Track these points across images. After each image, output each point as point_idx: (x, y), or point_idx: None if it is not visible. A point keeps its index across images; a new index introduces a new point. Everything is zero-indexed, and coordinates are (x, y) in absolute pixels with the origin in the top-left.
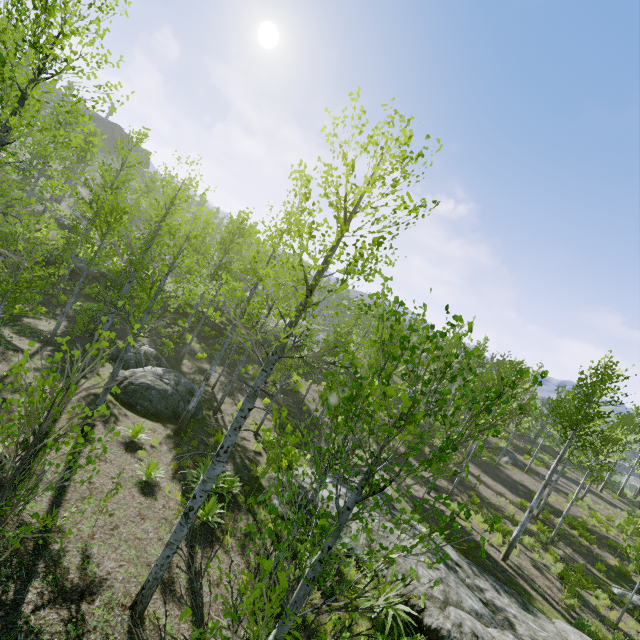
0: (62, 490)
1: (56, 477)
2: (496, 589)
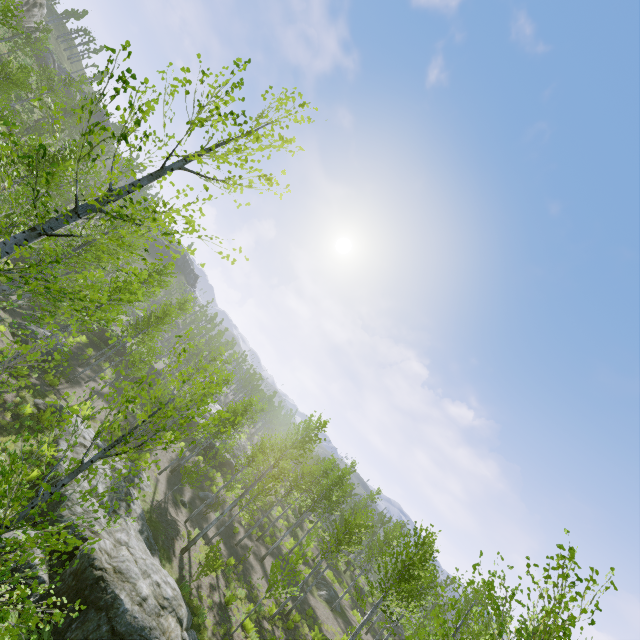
0: None
1: None
2: (142, 532)
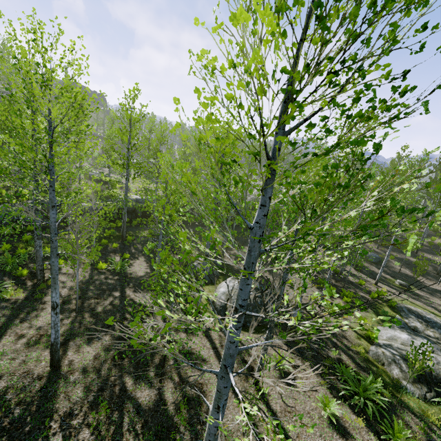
0: None
1: None
2: None
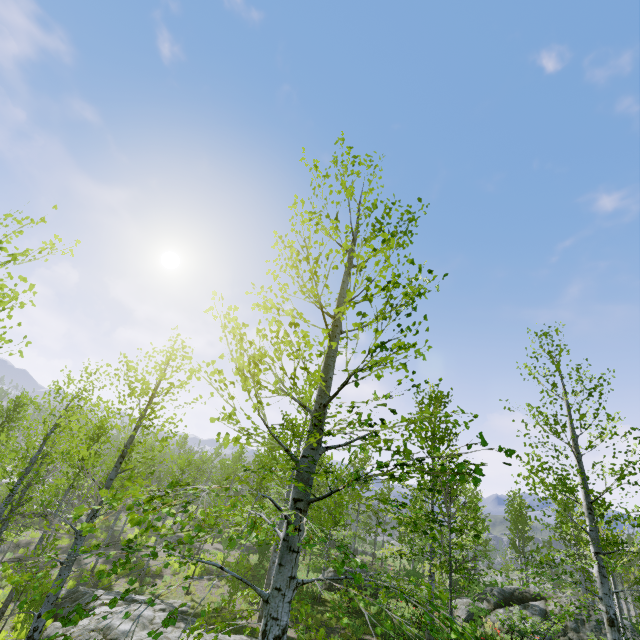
0: None
1: None
2: None
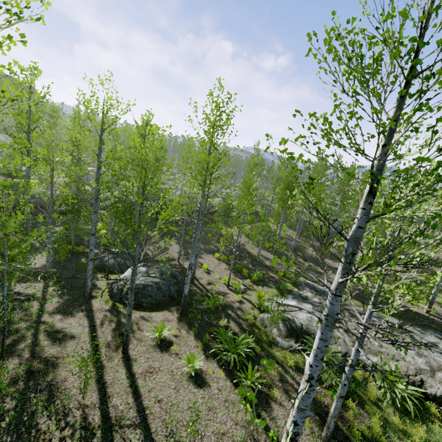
0: (145, 424)
1: (133, 413)
2: (440, 338)
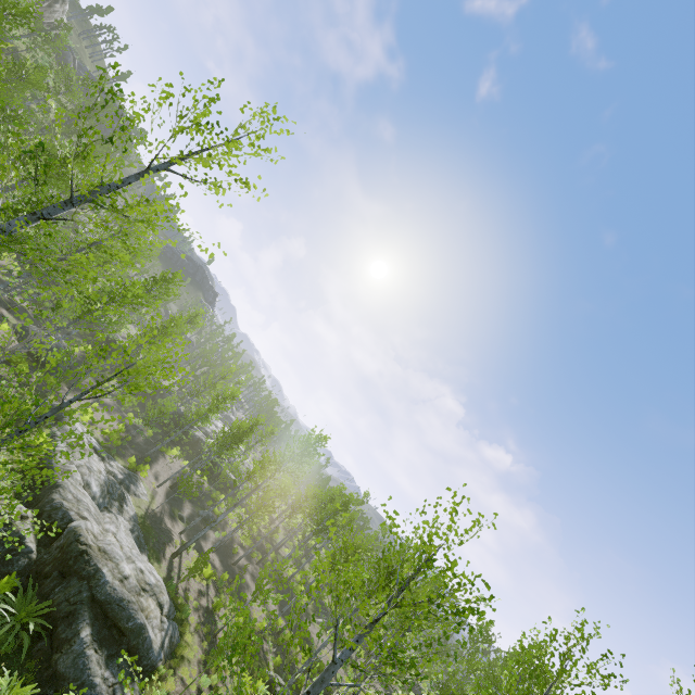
0: None
1: None
2: (133, 531)
